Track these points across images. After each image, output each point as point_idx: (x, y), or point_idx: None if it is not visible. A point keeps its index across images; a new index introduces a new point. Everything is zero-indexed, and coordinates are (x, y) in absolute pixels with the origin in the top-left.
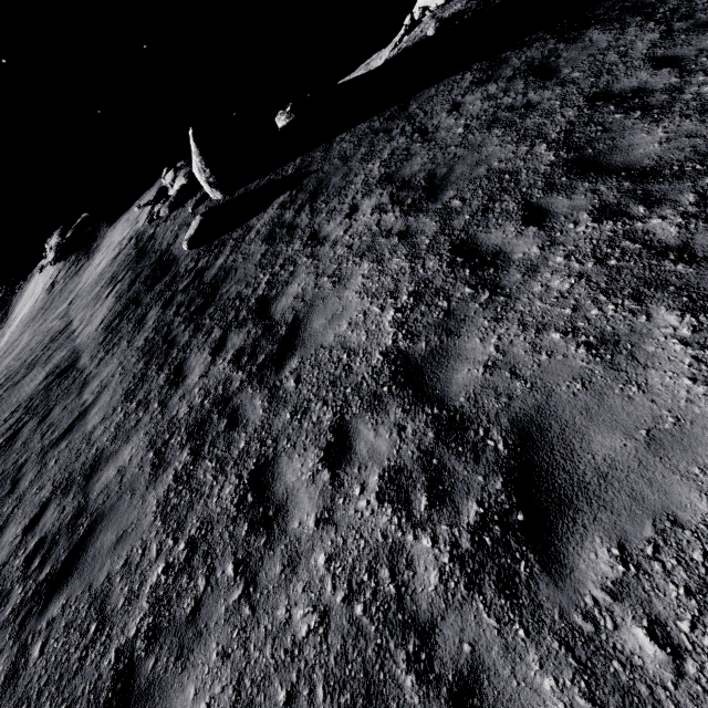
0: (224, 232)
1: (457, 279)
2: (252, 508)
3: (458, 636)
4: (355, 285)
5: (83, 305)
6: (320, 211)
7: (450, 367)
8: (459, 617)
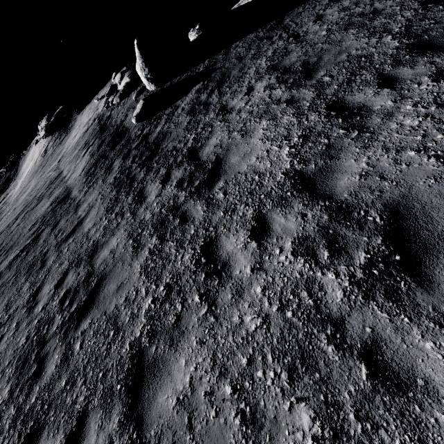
0: (158, 111)
1: (333, 125)
2: (206, 265)
3: (361, 324)
4: (258, 135)
5: (68, 162)
6: (225, 93)
7: (334, 178)
8: (360, 314)
